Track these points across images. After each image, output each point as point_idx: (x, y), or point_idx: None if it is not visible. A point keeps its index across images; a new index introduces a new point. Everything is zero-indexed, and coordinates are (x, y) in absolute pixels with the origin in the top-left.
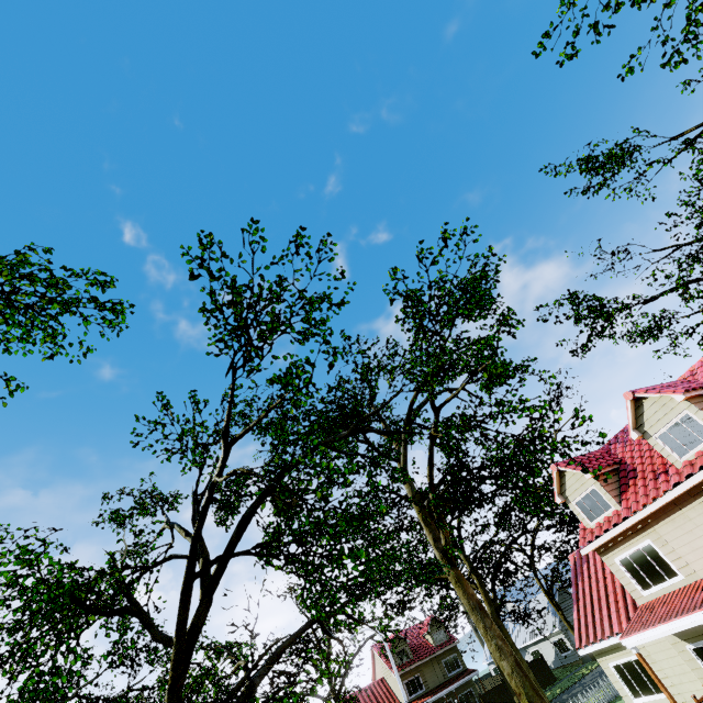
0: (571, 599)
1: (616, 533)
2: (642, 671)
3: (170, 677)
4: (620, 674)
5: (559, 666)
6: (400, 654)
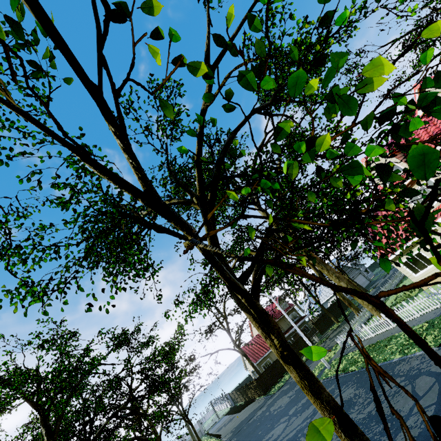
0: (349, 269)
1: (409, 181)
2: (420, 258)
3: None
4: (406, 266)
5: None
6: None
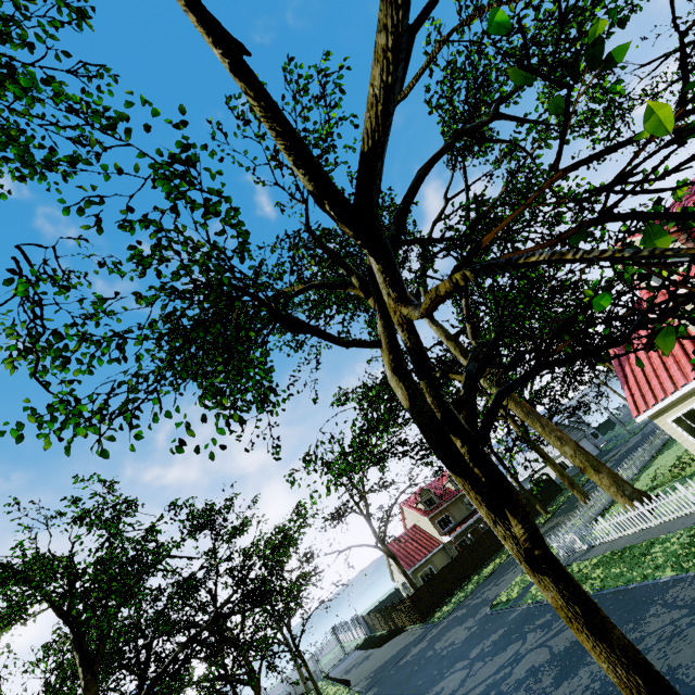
0: (566, 429)
1: None
2: None
3: (391, 360)
4: (679, 425)
5: (560, 482)
6: (428, 502)
